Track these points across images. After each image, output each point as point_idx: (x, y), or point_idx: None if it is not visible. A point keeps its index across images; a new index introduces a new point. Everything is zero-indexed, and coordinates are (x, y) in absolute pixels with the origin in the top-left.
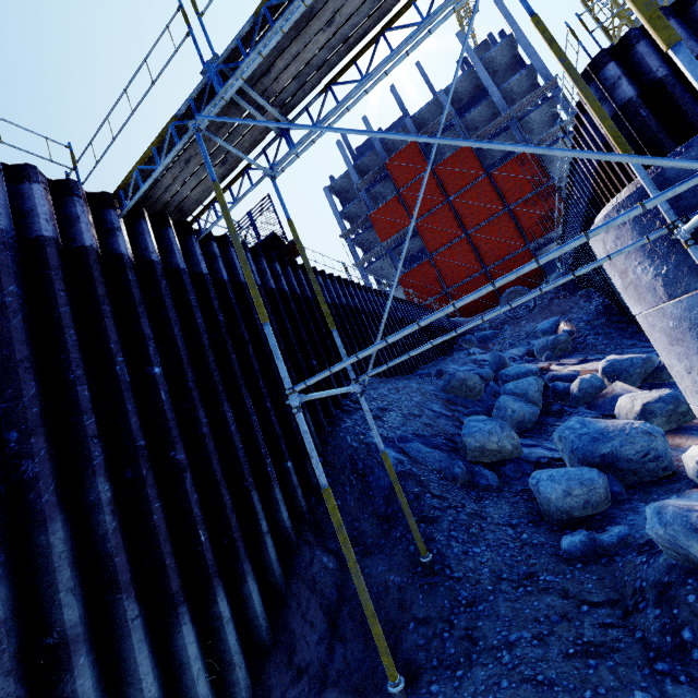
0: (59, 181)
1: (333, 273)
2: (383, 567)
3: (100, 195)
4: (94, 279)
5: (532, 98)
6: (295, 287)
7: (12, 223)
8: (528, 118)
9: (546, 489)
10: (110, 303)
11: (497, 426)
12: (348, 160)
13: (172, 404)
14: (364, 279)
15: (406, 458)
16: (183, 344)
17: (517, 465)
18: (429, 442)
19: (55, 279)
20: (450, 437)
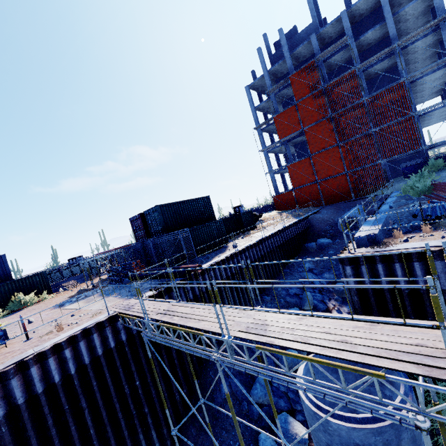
0: (100, 322)
1: (220, 260)
2: (208, 443)
3: (114, 316)
4: (116, 360)
5: (418, 32)
6: (196, 292)
7: (90, 353)
8: (412, 46)
9: (260, 445)
10: (121, 365)
11: (263, 395)
12: (264, 66)
13: (143, 390)
14: (266, 159)
15: (229, 390)
16: (146, 365)
17: (269, 408)
18: (242, 379)
19: (105, 370)
20: (253, 376)
